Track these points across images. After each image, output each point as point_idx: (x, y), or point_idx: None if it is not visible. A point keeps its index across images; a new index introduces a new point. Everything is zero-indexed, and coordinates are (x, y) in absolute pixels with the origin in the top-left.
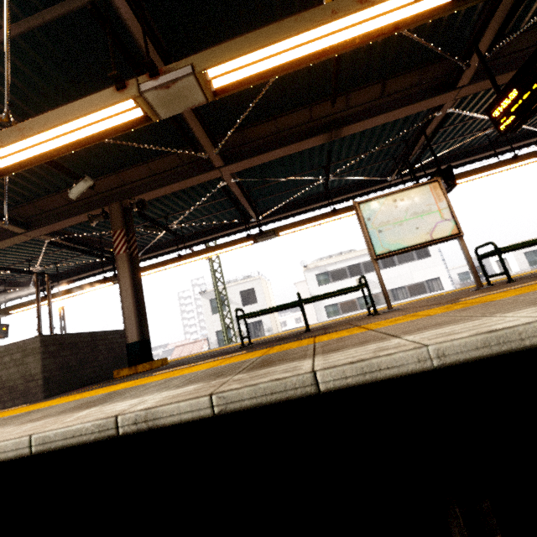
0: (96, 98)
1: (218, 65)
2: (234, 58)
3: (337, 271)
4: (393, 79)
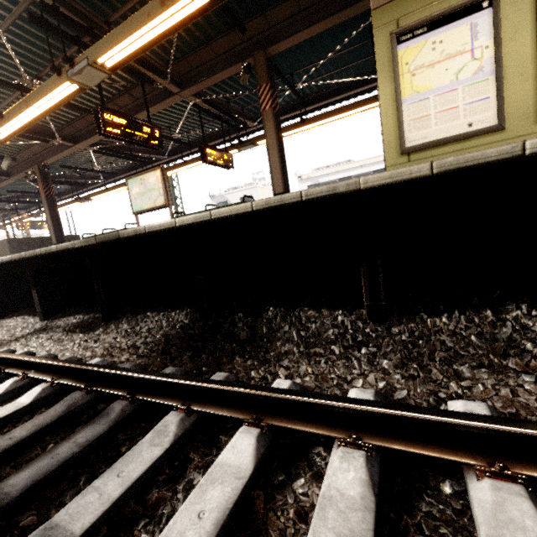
0: None
1: None
2: None
3: (328, 183)
4: (132, 90)
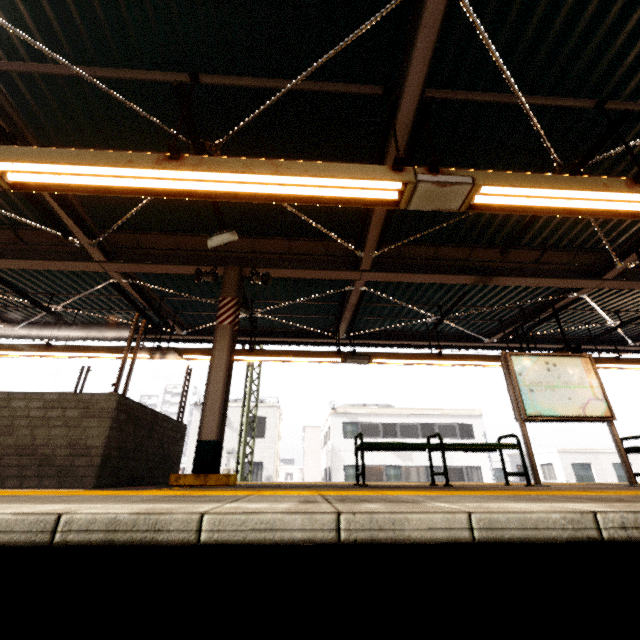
0: (369, 169)
1: (497, 187)
2: (514, 187)
3: (369, 425)
4: (551, 251)
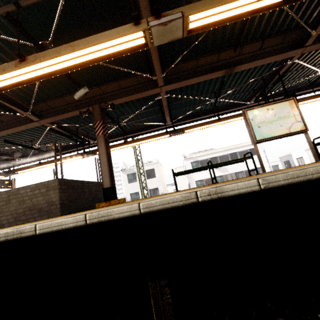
0: (121, 29)
1: (198, 13)
2: (208, 9)
3: (204, 160)
4: (268, 39)
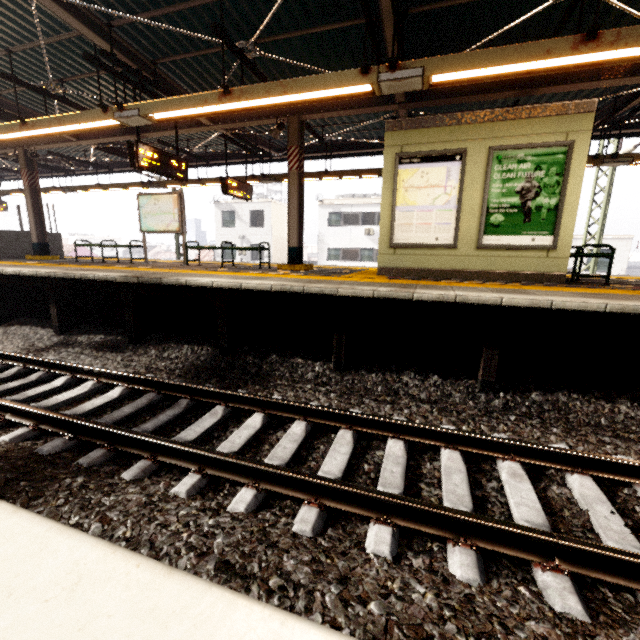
0: None
1: None
2: None
3: (351, 215)
4: None
